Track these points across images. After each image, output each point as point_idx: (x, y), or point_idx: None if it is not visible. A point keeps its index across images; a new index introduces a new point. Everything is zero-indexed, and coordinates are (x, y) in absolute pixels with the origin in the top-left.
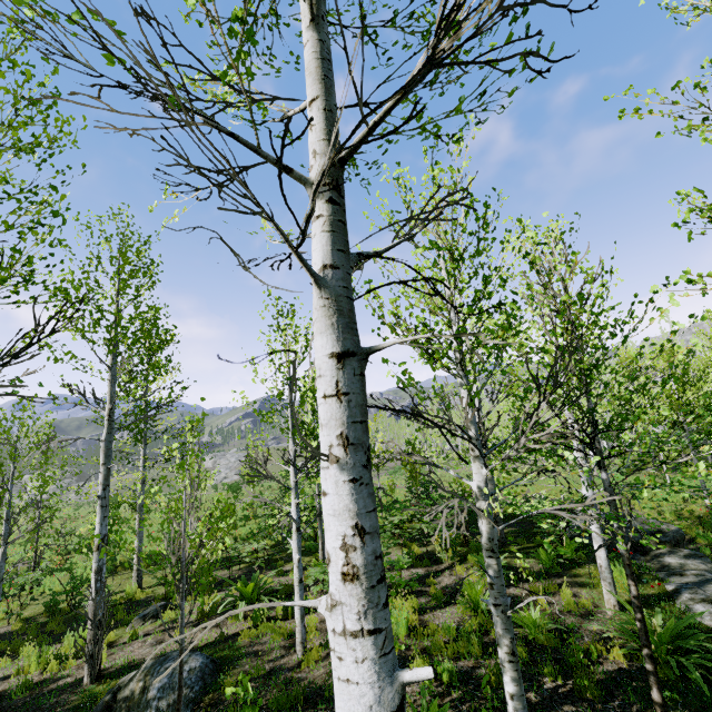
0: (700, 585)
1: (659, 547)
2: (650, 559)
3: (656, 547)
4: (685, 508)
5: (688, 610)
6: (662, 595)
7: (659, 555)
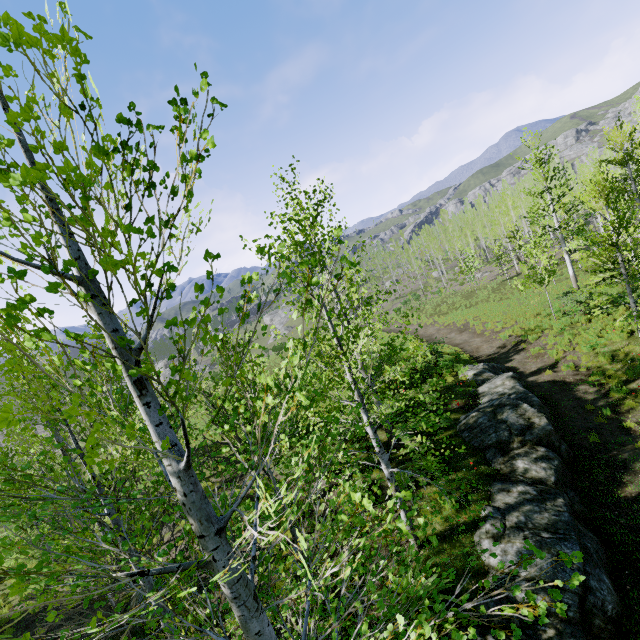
0: (509, 511)
1: (520, 446)
2: (506, 460)
3: (518, 446)
4: (623, 349)
5: (478, 544)
6: (470, 524)
7: (515, 457)
